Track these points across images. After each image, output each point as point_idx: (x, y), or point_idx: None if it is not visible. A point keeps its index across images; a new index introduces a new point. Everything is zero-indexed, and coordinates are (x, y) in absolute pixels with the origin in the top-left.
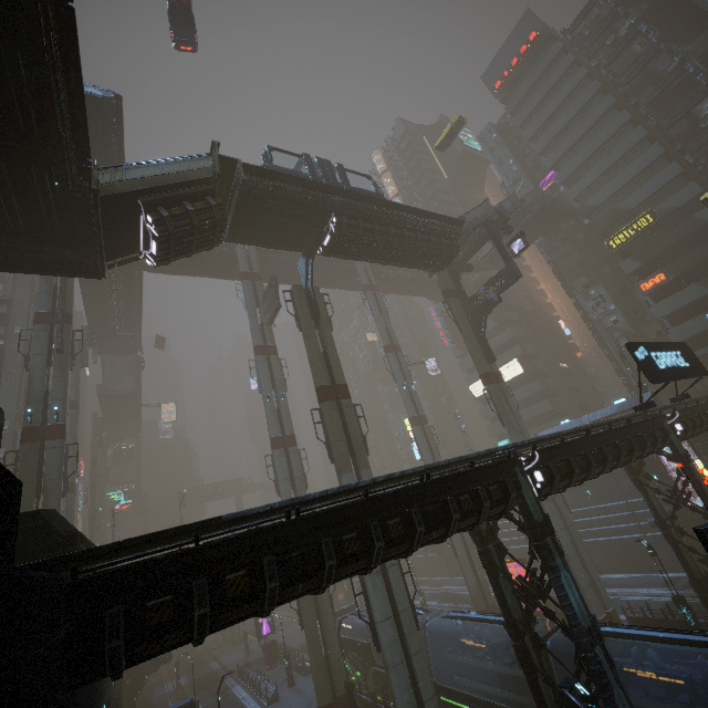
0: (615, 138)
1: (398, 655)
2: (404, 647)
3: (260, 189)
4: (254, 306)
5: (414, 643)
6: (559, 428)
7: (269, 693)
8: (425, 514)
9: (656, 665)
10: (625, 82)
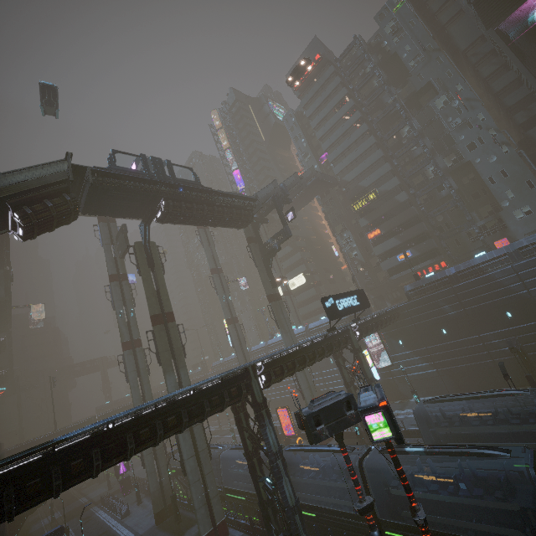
0: (360, 140)
1: (197, 476)
2: (201, 471)
3: (106, 186)
4: (109, 244)
5: (207, 468)
6: (319, 322)
7: (123, 511)
8: (190, 411)
9: (317, 461)
10: (367, 104)
